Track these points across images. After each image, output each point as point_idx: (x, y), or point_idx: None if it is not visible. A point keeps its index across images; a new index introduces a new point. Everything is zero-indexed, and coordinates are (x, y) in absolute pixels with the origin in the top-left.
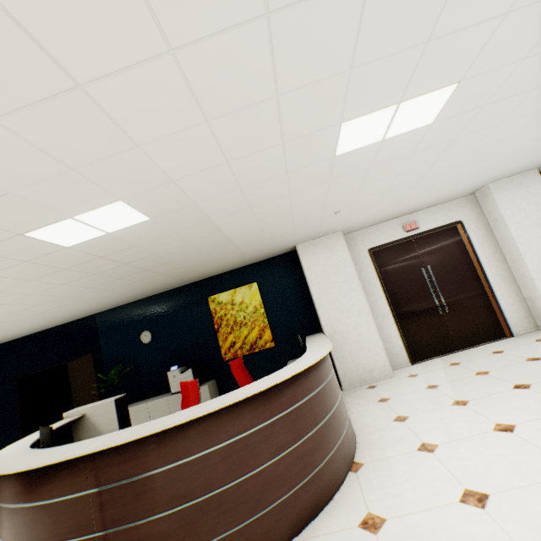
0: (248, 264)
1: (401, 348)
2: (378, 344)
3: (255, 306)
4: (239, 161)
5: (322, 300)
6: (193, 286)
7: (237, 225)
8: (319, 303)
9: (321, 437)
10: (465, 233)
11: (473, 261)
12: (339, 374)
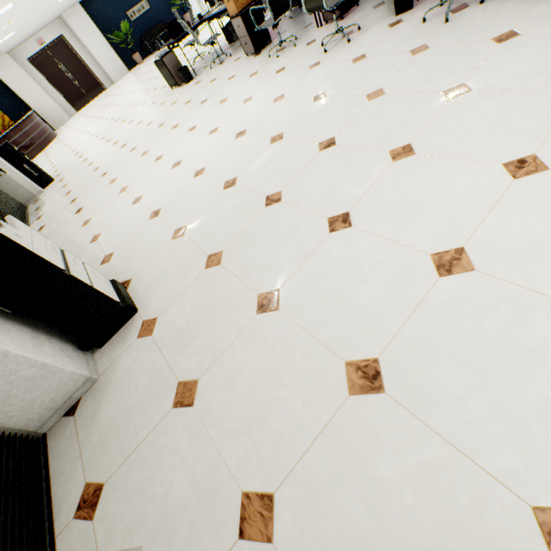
0: None
1: (71, 107)
2: (59, 108)
3: None
4: None
5: (22, 94)
6: None
7: None
8: (22, 96)
9: (43, 131)
10: (68, 42)
11: (79, 57)
12: (51, 125)
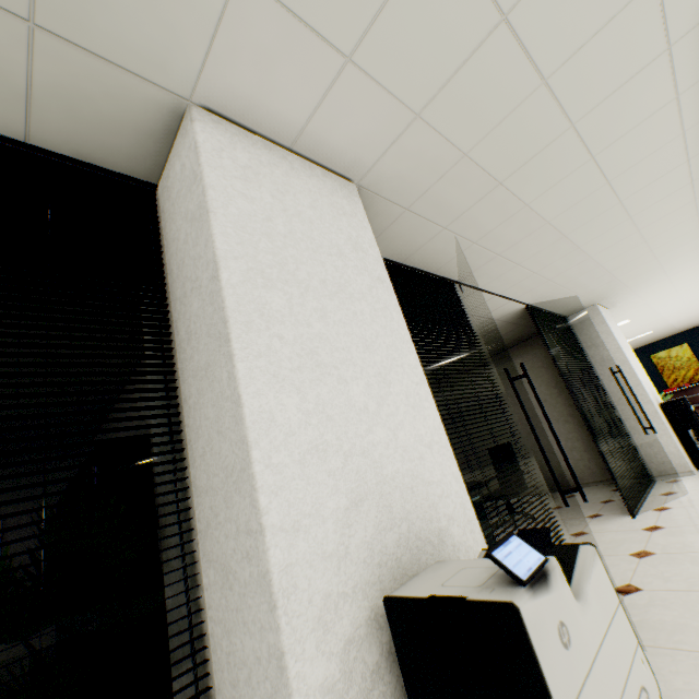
0: (676, 333)
1: None
2: None
3: (687, 357)
4: (695, 314)
5: None
6: (635, 351)
7: (683, 324)
8: None
9: None
10: None
11: None
12: None
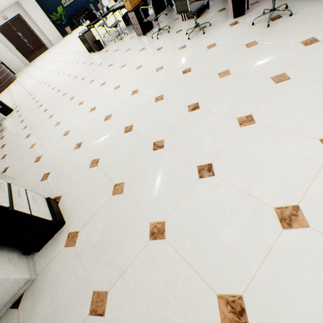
0: None
1: (26, 59)
2: (18, 60)
3: None
4: None
5: None
6: None
7: None
8: None
9: (7, 75)
10: (23, 19)
11: (30, 28)
12: (13, 71)
